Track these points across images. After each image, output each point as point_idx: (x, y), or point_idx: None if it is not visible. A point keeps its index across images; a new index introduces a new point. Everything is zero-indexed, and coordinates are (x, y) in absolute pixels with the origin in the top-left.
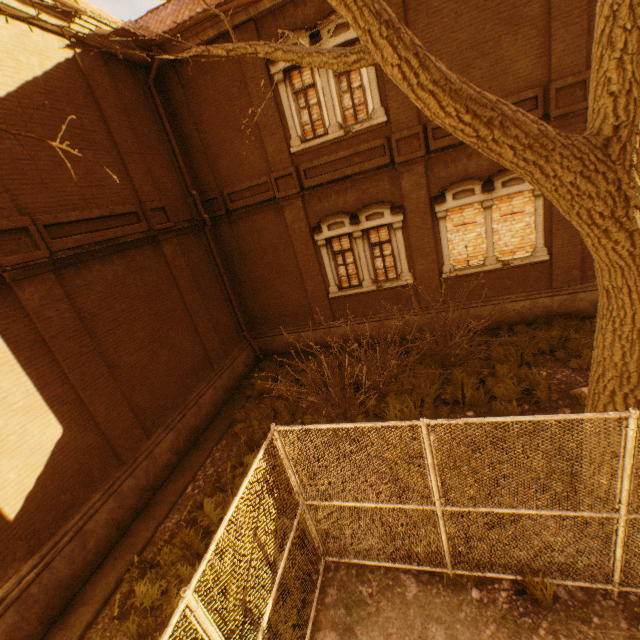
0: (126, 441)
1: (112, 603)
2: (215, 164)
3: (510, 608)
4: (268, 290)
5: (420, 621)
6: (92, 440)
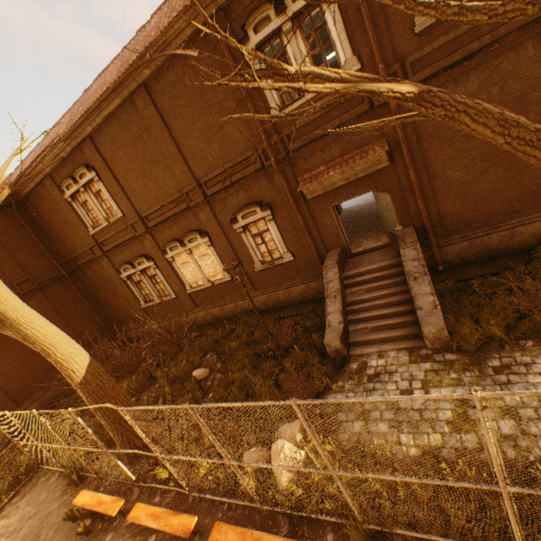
0: (3, 410)
1: None
2: (64, 242)
3: (71, 485)
4: (115, 305)
5: (45, 491)
6: None
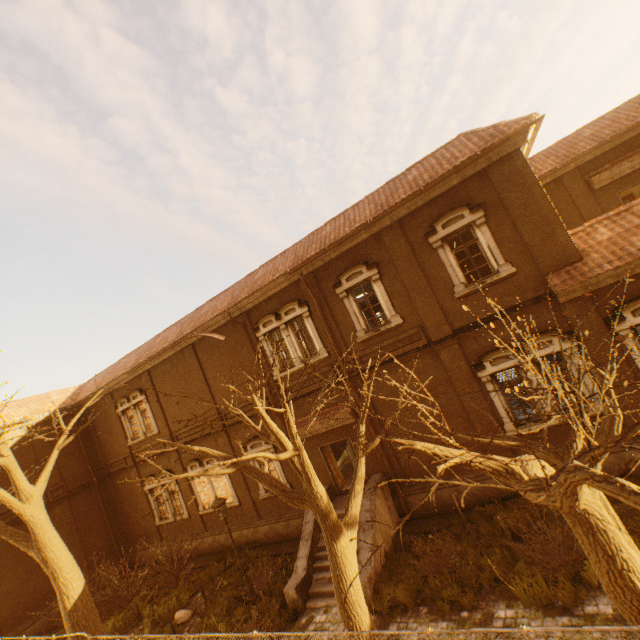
0: None
1: None
2: (105, 448)
3: None
4: (132, 518)
5: None
6: None
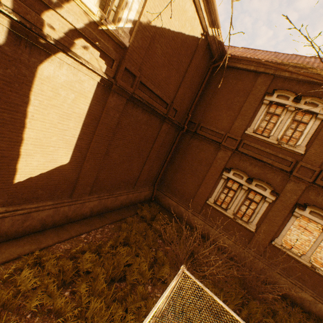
0: (81, 188)
1: (7, 266)
2: (207, 111)
3: None
4: (181, 175)
5: None
6: (72, 176)
